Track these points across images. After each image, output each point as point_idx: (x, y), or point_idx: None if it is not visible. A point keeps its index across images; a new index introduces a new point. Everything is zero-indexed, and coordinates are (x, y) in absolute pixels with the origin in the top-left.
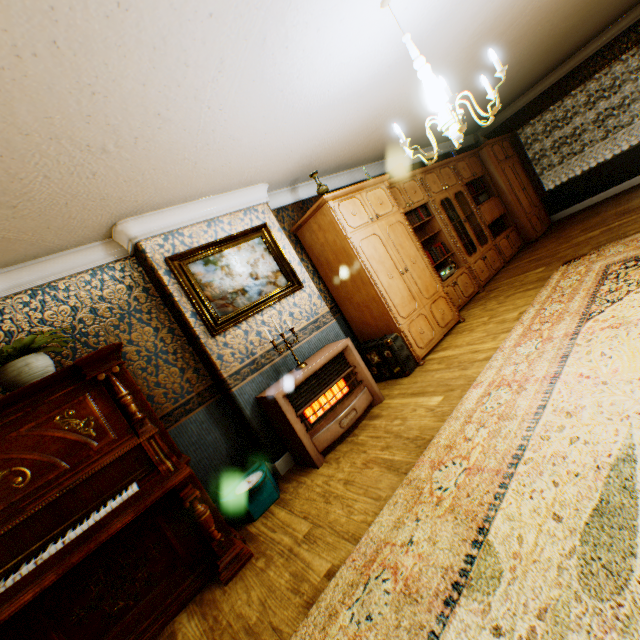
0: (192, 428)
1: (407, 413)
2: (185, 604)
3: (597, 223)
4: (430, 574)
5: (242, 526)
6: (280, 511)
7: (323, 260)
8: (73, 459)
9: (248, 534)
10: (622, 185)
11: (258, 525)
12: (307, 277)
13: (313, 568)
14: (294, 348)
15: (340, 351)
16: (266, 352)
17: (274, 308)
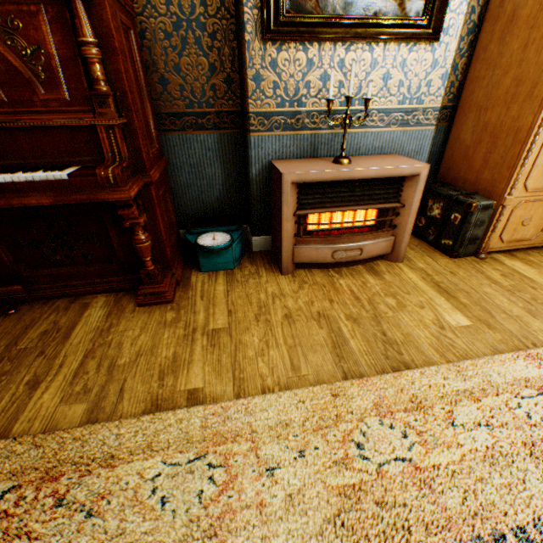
0: (195, 148)
1: (410, 302)
2: (110, 291)
3: None
4: (250, 542)
5: (191, 267)
6: (221, 284)
7: (508, 9)
8: (12, 93)
9: (187, 279)
10: None
11: (199, 279)
12: (457, 26)
13: (189, 371)
14: (354, 131)
15: (402, 176)
16: (317, 112)
17: (370, 50)
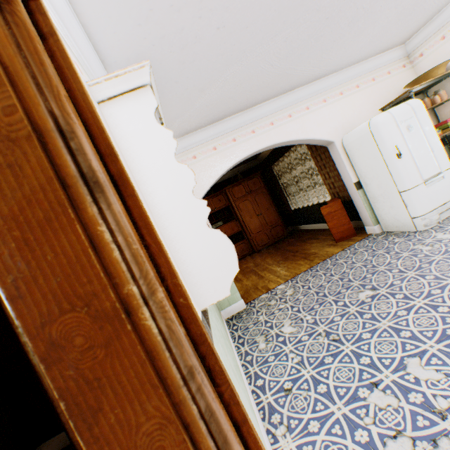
0: None
1: None
2: None
3: (248, 267)
4: None
5: None
6: None
7: None
8: None
9: None
10: (322, 224)
11: None
12: None
13: None
14: None
15: None
16: None
17: None
